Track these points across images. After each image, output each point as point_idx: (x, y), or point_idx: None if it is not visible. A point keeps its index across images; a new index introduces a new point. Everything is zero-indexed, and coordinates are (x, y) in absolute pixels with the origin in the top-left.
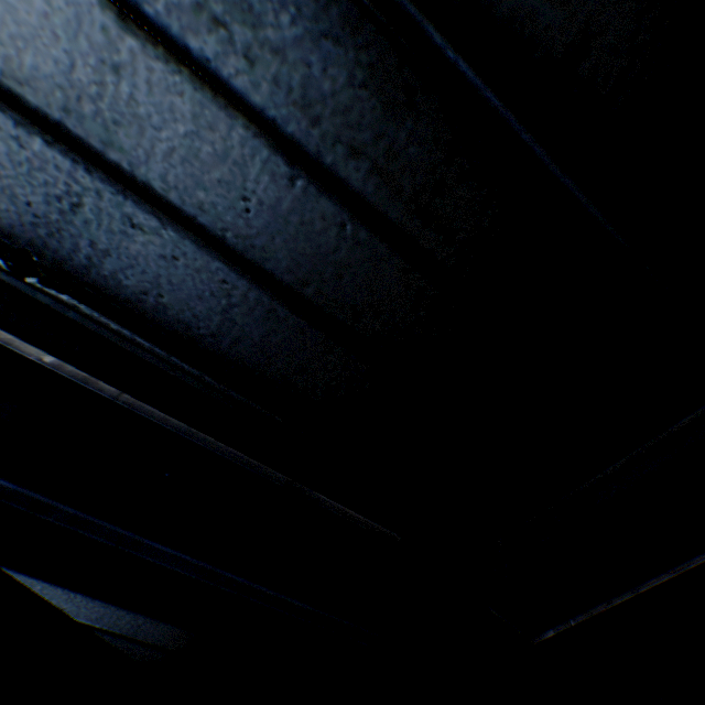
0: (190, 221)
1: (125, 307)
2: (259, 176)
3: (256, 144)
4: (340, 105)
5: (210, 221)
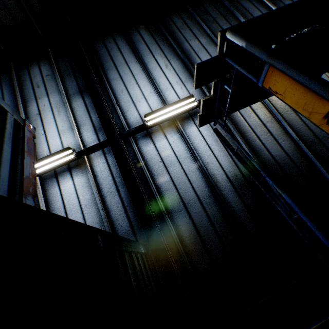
0: (193, 220)
1: (176, 226)
2: (204, 220)
3: (206, 216)
4: (217, 218)
5: (195, 221)
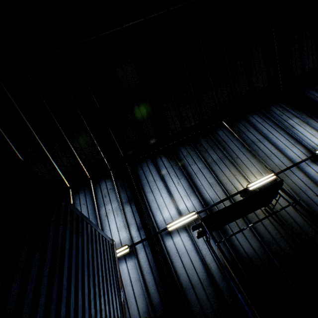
0: (197, 296)
1: (187, 300)
2: (204, 296)
3: (205, 294)
4: (212, 296)
5: (199, 297)
